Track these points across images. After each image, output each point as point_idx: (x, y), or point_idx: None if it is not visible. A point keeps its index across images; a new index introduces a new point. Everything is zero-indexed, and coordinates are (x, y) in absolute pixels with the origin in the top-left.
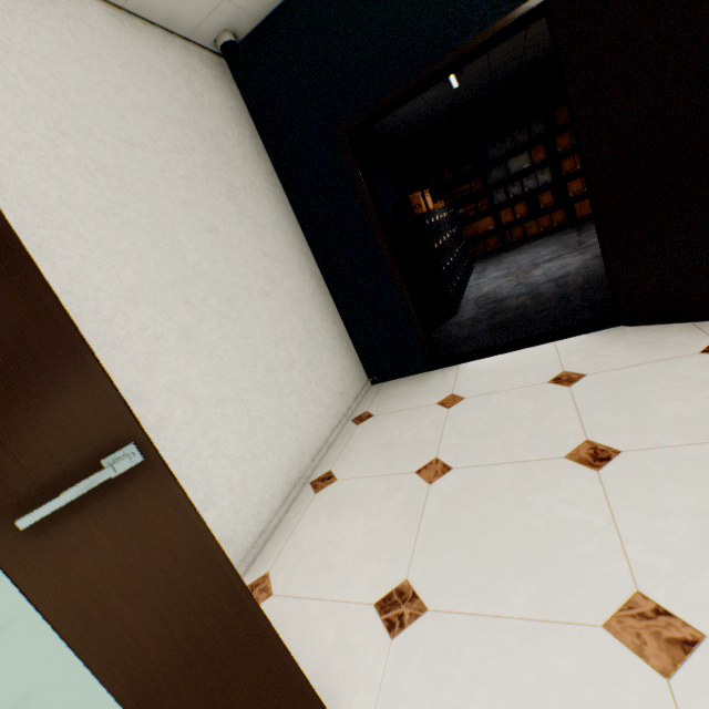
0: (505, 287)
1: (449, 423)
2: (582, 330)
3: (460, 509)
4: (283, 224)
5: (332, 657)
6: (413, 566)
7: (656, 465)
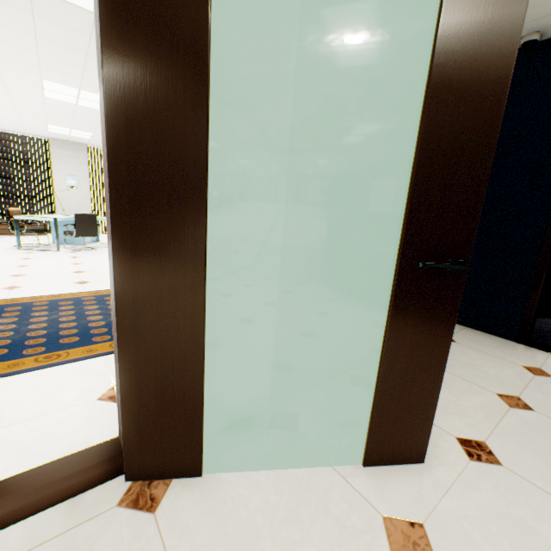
0: None
1: (534, 384)
2: None
3: (539, 435)
4: None
5: None
6: (491, 439)
7: None
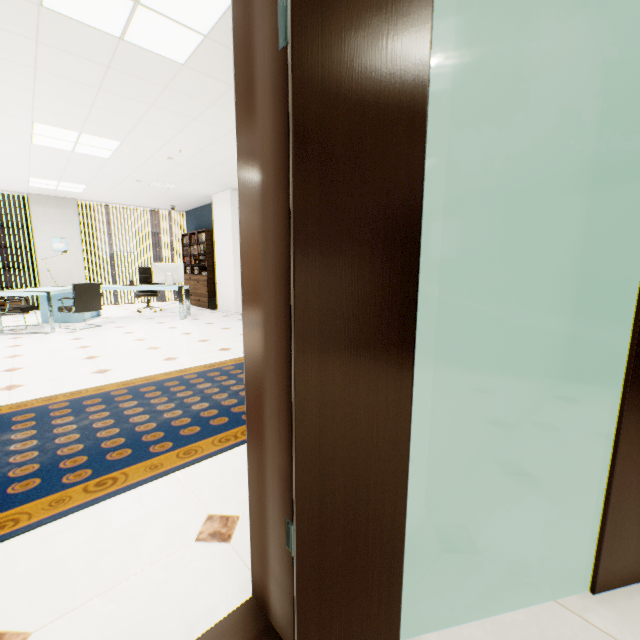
0: None
1: None
2: None
3: None
4: (580, 215)
5: None
6: None
7: None
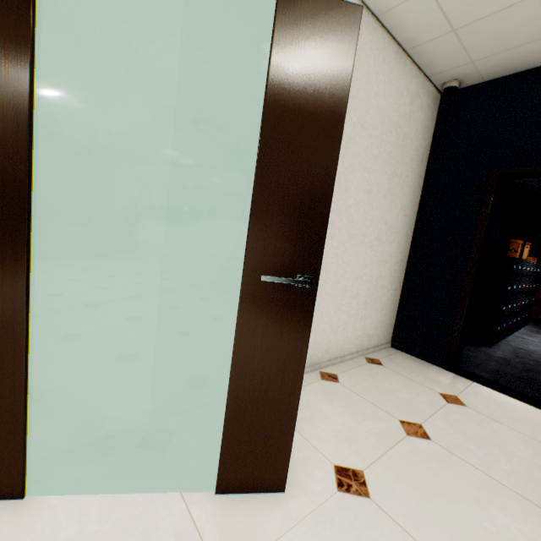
0: None
1: (443, 411)
2: None
3: (424, 466)
4: (407, 209)
5: (296, 467)
6: (371, 468)
7: None
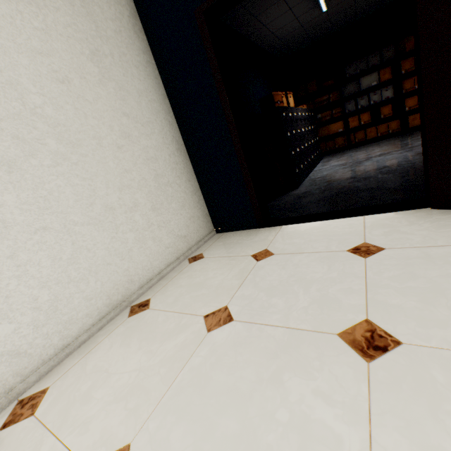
0: (340, 172)
1: (251, 275)
2: (391, 208)
3: (218, 368)
4: (150, 94)
5: None
6: (144, 428)
7: (442, 375)
